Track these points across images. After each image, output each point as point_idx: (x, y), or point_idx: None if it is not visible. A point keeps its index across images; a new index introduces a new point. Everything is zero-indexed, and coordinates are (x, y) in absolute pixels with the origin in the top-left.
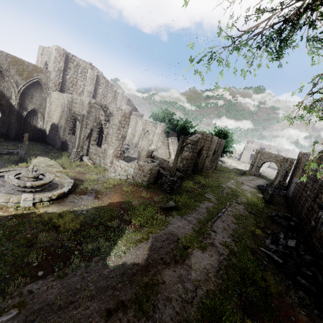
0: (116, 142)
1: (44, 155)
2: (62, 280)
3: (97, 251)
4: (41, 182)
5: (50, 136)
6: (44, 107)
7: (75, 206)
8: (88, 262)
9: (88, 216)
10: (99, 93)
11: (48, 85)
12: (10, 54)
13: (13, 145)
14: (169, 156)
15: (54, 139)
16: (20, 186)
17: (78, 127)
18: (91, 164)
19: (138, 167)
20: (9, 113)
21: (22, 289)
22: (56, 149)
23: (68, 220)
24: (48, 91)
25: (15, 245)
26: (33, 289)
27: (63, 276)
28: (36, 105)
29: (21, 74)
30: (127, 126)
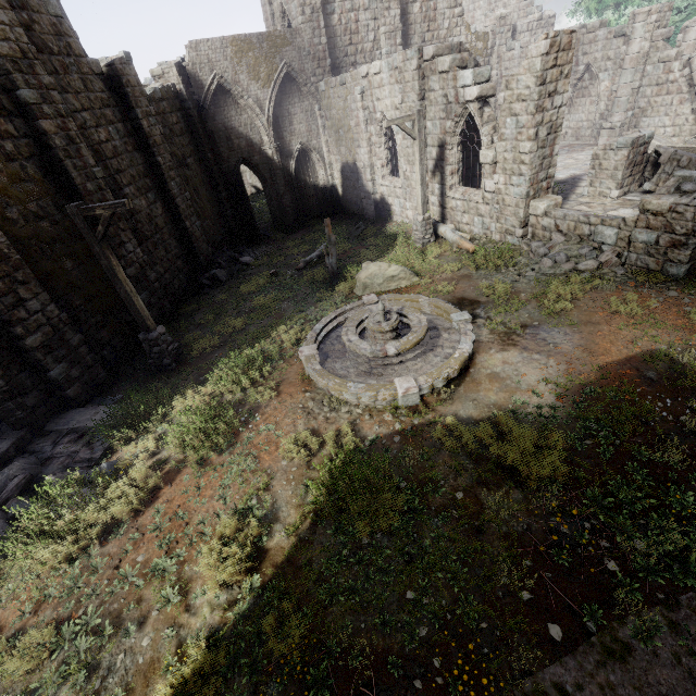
0: (532, 156)
1: (358, 247)
2: (634, 676)
3: (679, 571)
4: (413, 341)
5: (346, 197)
6: (315, 133)
7: (511, 393)
8: (674, 613)
9: (564, 424)
10: (415, 19)
11: (306, 70)
12: (226, 37)
13: (302, 241)
14: (694, 129)
15: (356, 199)
16: (377, 357)
17: (404, 154)
18: (477, 247)
19: (641, 221)
20: (271, 177)
21: (541, 680)
22: (369, 223)
23: (529, 451)
24: (310, 87)
25: (447, 523)
26: (569, 690)
27: (627, 658)
28: (302, 137)
29: (257, 75)
30: (565, 83)
